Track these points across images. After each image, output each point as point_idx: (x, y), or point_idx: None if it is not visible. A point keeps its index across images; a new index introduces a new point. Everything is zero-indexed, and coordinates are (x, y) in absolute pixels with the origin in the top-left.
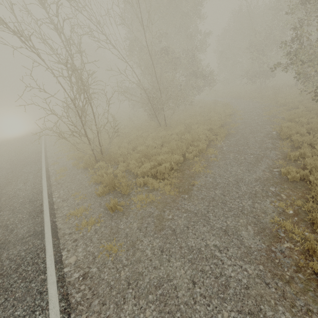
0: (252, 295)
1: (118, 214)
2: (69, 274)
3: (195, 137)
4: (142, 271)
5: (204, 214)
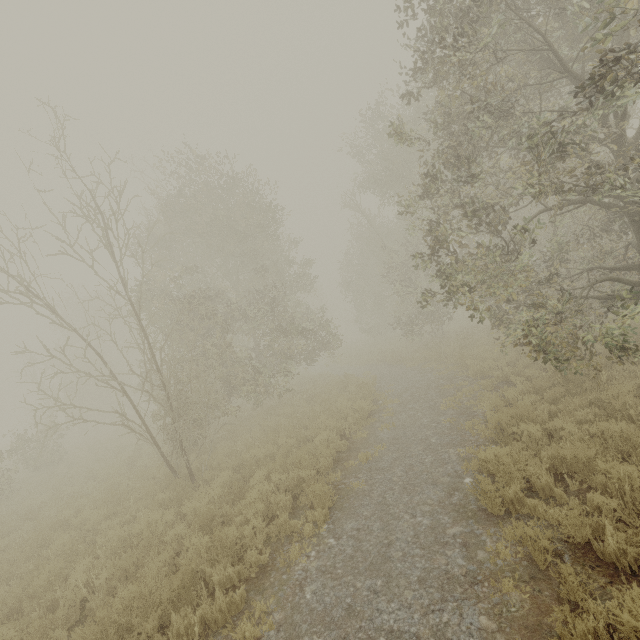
0: None
1: None
2: None
3: (223, 540)
4: None
5: None
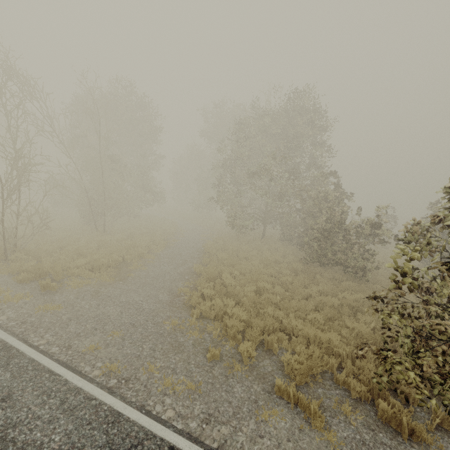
0: (156, 311)
1: (50, 292)
2: (5, 323)
3: (136, 244)
4: (82, 314)
5: (135, 290)
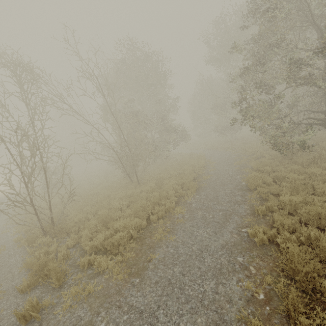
0: None
1: None
2: None
3: (163, 194)
4: None
5: (152, 313)
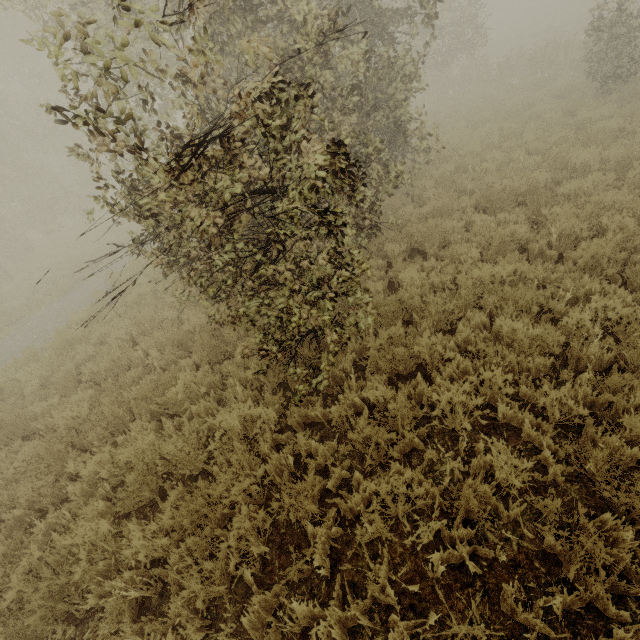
0: None
1: None
2: None
3: None
4: None
5: None
